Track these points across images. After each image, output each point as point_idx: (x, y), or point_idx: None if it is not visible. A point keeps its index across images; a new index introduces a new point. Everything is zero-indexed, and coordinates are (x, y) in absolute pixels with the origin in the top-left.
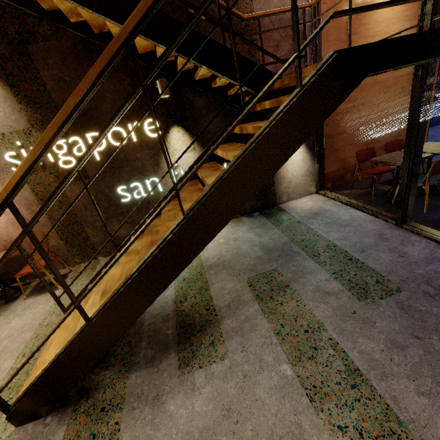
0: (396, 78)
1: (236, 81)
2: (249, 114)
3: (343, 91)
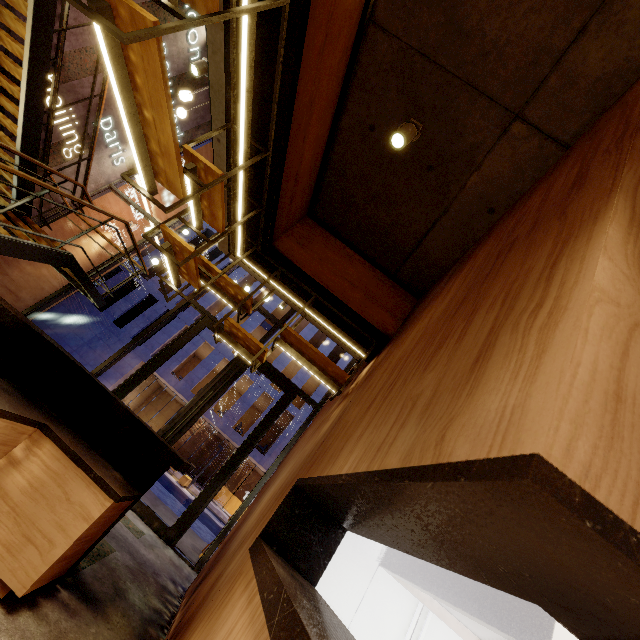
0: (49, 280)
1: (17, 193)
2: (5, 213)
3: (61, 264)
